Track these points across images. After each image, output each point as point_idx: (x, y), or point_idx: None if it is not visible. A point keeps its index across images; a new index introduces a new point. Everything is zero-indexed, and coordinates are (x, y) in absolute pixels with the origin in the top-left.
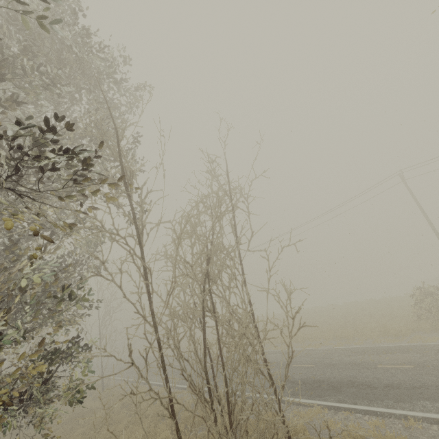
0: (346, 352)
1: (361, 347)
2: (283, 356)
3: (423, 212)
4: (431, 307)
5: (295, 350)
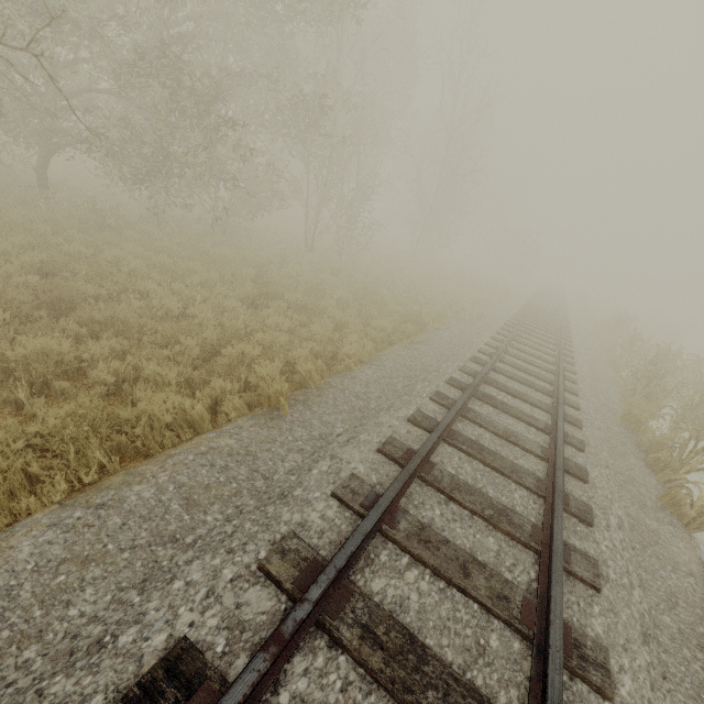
0: None
1: None
2: None
3: None
4: None
5: None
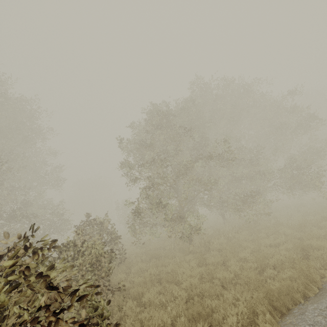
0: None
1: None
2: None
3: None
4: None
5: None
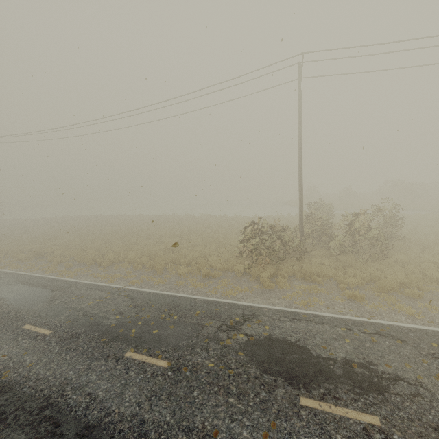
0: (124, 304)
1: (153, 294)
2: (45, 296)
3: (300, 129)
4: (254, 250)
5: (78, 283)
